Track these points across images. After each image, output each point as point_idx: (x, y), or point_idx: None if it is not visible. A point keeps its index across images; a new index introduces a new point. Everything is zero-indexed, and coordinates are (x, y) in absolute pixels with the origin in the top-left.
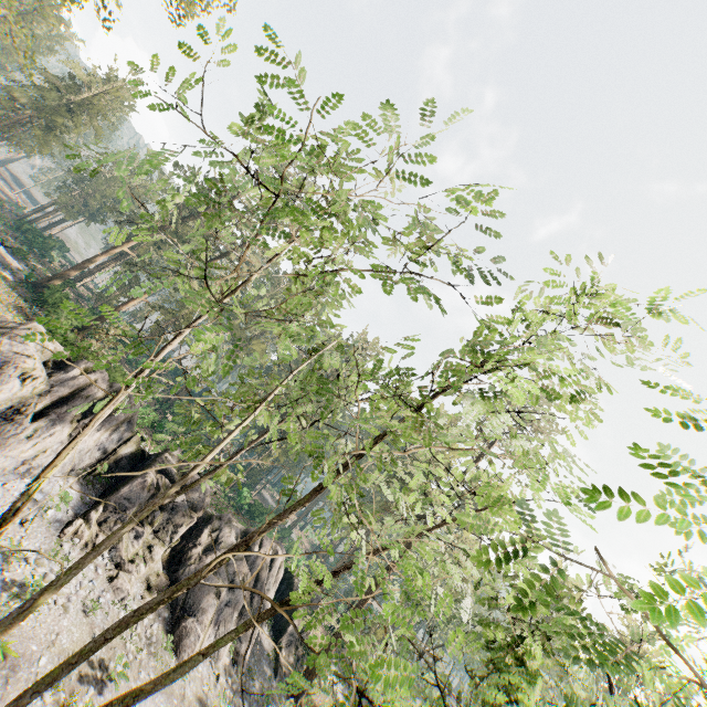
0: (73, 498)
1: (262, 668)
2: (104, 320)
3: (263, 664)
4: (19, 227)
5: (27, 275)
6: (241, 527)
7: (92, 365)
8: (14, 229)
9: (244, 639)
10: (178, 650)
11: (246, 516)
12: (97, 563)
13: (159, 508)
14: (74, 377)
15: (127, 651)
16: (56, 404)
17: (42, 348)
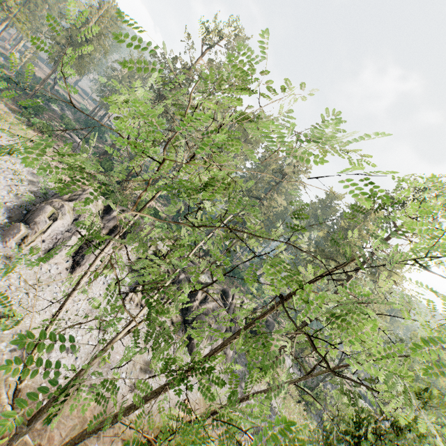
0: (127, 281)
1: (241, 360)
2: (133, 173)
3: (241, 358)
4: (86, 124)
5: (93, 154)
6: (220, 288)
7: (122, 208)
8: (84, 126)
9: (228, 347)
10: (191, 354)
11: (230, 274)
12: (144, 313)
13: (172, 282)
14: (114, 217)
15: (164, 355)
16: (109, 233)
17: (95, 203)
